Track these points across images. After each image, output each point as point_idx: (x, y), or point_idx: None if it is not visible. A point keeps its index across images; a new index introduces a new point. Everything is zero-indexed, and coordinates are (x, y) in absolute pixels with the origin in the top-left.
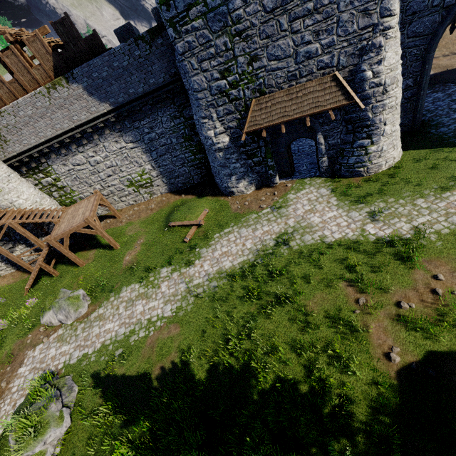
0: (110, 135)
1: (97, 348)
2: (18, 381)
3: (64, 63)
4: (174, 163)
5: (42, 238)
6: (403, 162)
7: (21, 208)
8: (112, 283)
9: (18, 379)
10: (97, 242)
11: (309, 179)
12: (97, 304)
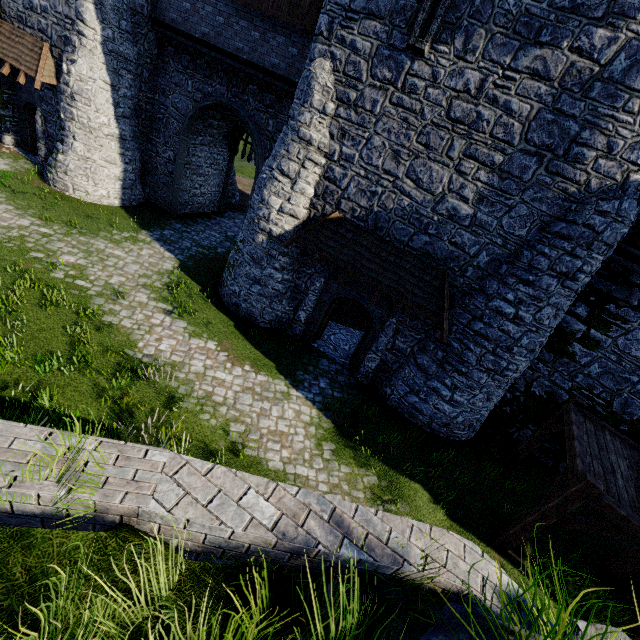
0: None
1: None
2: None
3: None
4: None
5: None
6: (95, 205)
7: None
8: None
9: None
10: None
11: (29, 162)
12: None
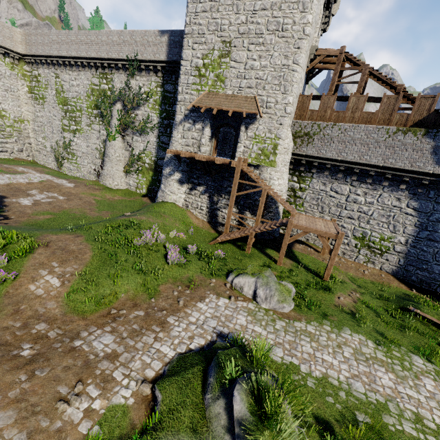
0: (400, 191)
1: (315, 374)
2: (198, 314)
3: (432, 123)
4: (436, 255)
5: (254, 216)
6: None
7: (271, 187)
8: (322, 309)
9: (198, 312)
10: (295, 257)
11: None
12: (304, 316)
